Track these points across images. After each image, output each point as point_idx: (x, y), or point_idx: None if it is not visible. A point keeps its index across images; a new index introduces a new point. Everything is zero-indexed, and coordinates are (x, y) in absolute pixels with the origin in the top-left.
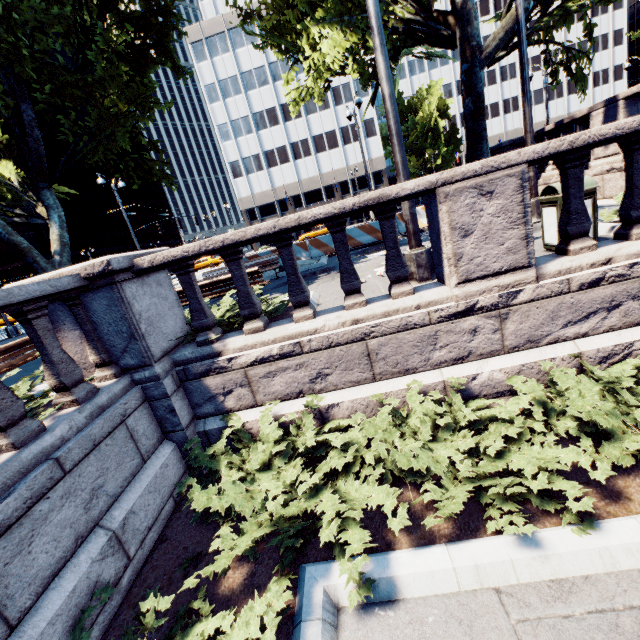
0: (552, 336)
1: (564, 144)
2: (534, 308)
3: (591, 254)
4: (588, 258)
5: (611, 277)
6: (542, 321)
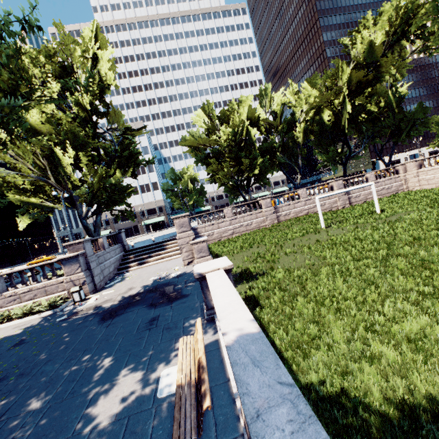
0: (5, 306)
1: (1, 274)
2: (0, 301)
3: (12, 291)
4: (12, 291)
5: (13, 295)
6: (2, 303)
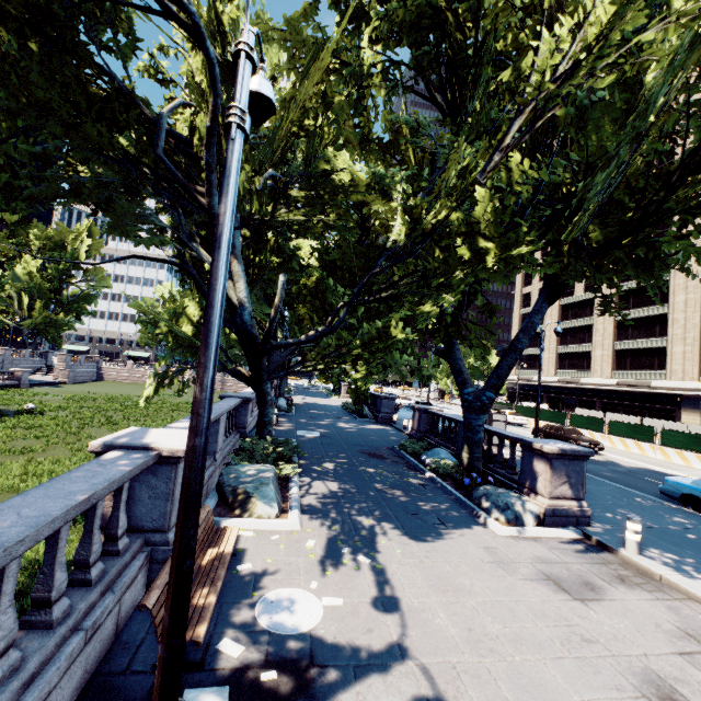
0: None
1: None
2: None
3: None
4: None
5: None
6: None
